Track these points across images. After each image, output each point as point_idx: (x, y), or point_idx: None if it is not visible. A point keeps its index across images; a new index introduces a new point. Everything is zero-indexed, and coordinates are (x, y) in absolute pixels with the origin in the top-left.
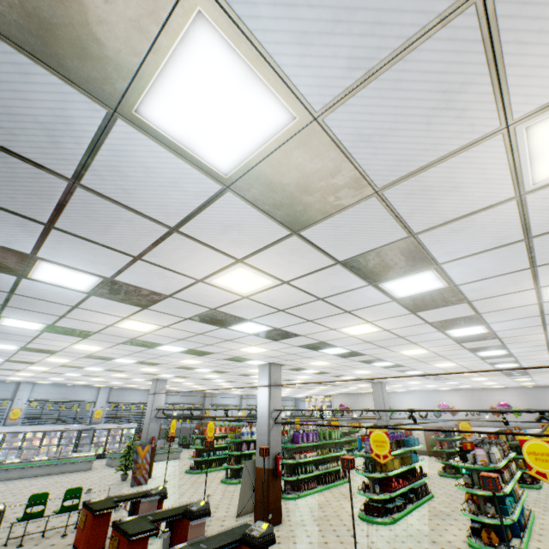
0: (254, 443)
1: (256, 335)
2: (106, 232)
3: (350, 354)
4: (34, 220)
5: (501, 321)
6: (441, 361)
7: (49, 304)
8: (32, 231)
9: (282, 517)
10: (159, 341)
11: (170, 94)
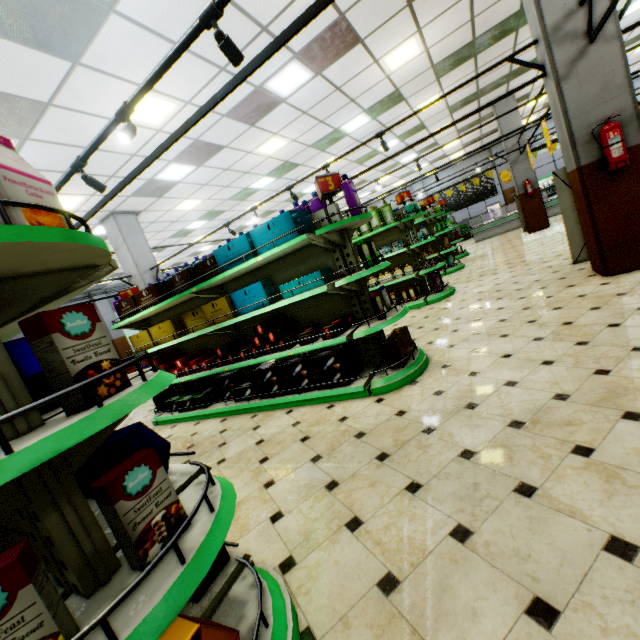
0: None
1: None
2: None
3: None
4: None
5: None
6: None
7: None
8: None
9: None
10: None
11: None
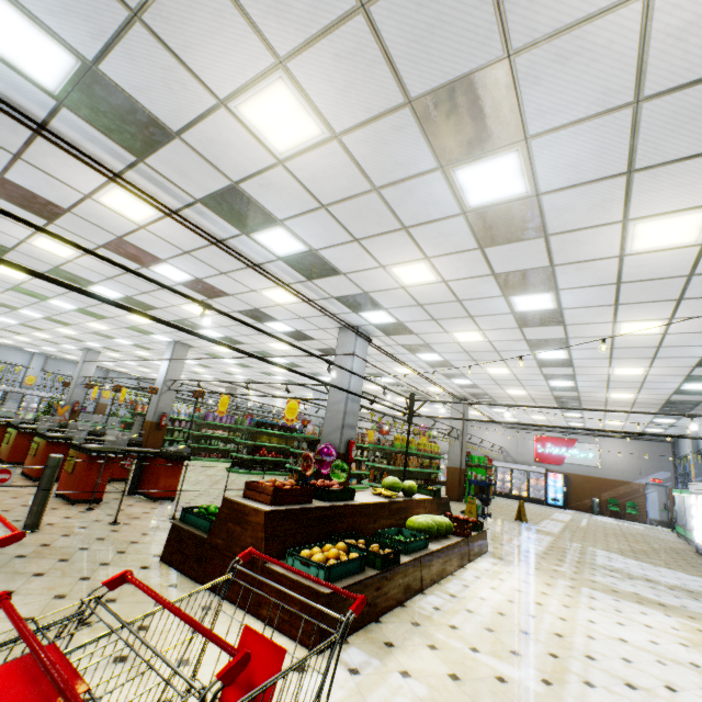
0: (181, 422)
1: (122, 302)
2: None
3: (232, 341)
4: None
5: (285, 319)
6: (323, 364)
7: None
8: None
9: None
10: (44, 294)
11: None
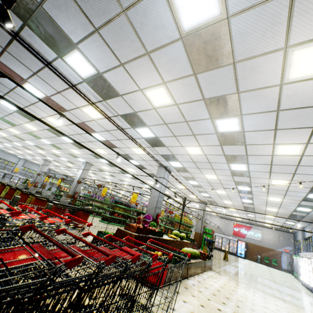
0: (80, 197)
1: (71, 144)
2: (18, 99)
3: (111, 165)
4: (3, 92)
5: (137, 160)
6: (147, 180)
7: (3, 110)
8: (2, 93)
9: None
10: (40, 136)
11: (26, 87)
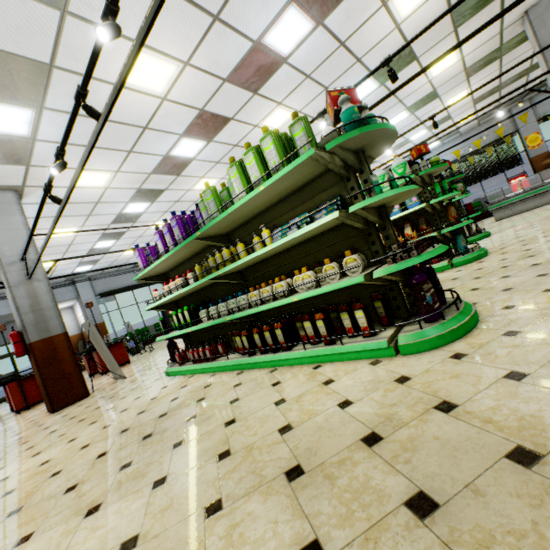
0: None
1: None
2: None
3: None
4: None
5: None
6: None
7: None
8: None
9: (78, 404)
10: None
11: None
